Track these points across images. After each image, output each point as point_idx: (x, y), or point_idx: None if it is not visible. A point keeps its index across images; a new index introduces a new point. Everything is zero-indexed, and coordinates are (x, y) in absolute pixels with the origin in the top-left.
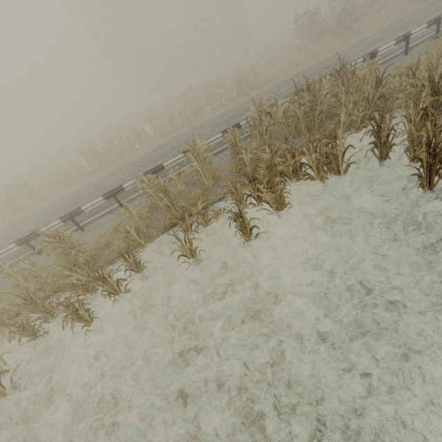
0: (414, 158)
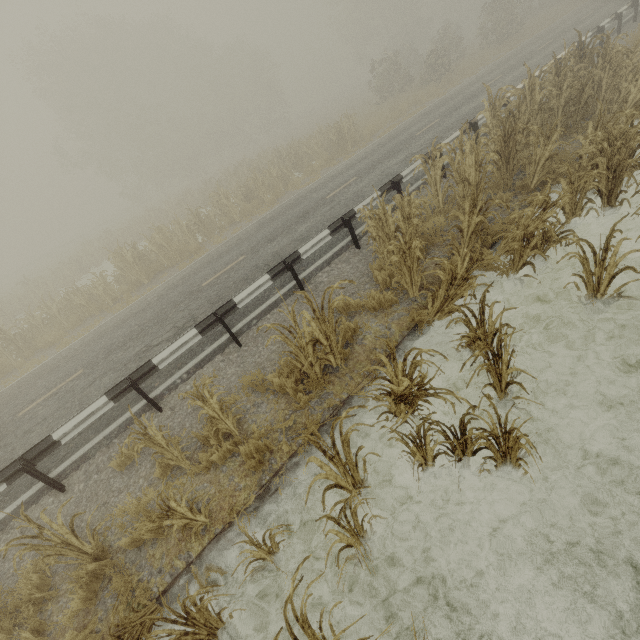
0: None
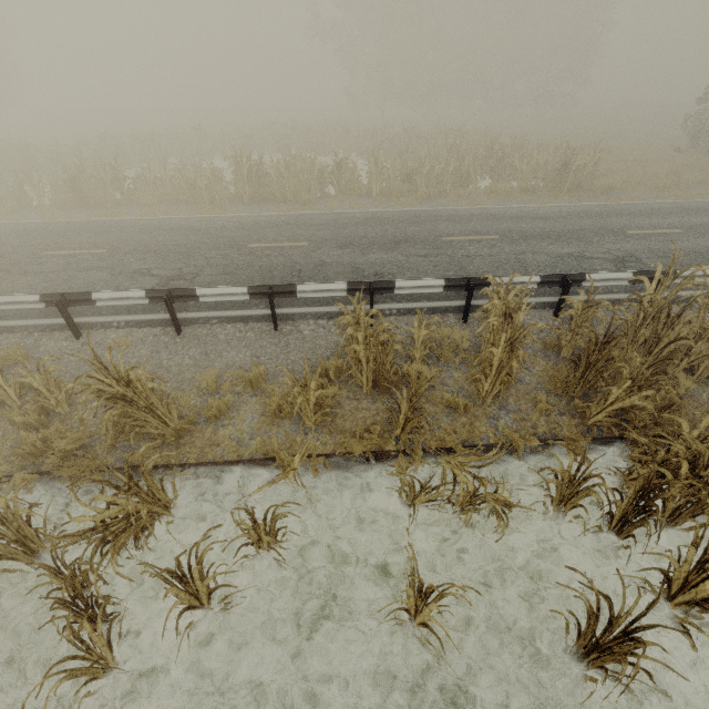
0: None
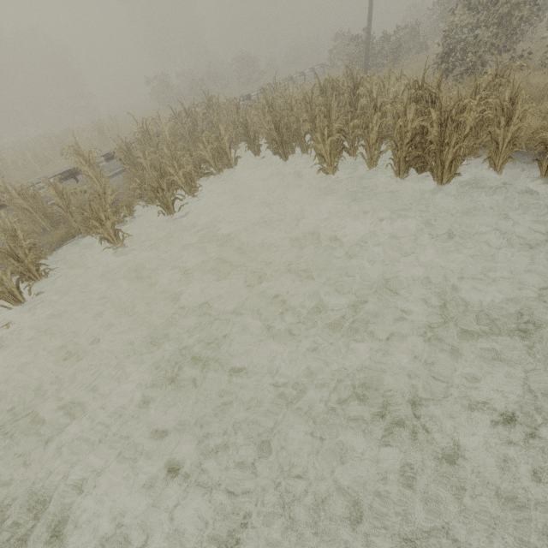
0: (272, 140)
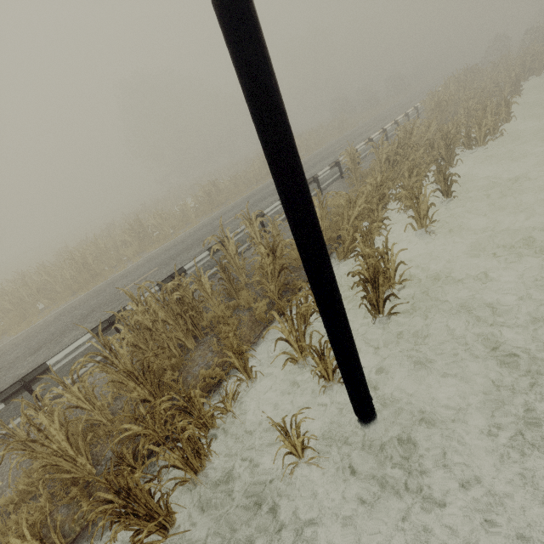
0: None
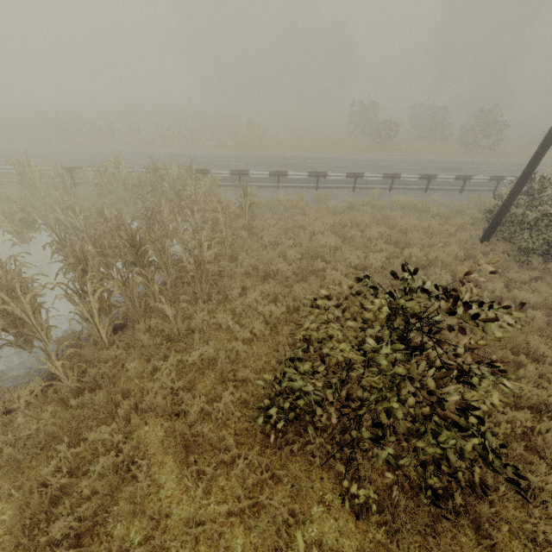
0: None
